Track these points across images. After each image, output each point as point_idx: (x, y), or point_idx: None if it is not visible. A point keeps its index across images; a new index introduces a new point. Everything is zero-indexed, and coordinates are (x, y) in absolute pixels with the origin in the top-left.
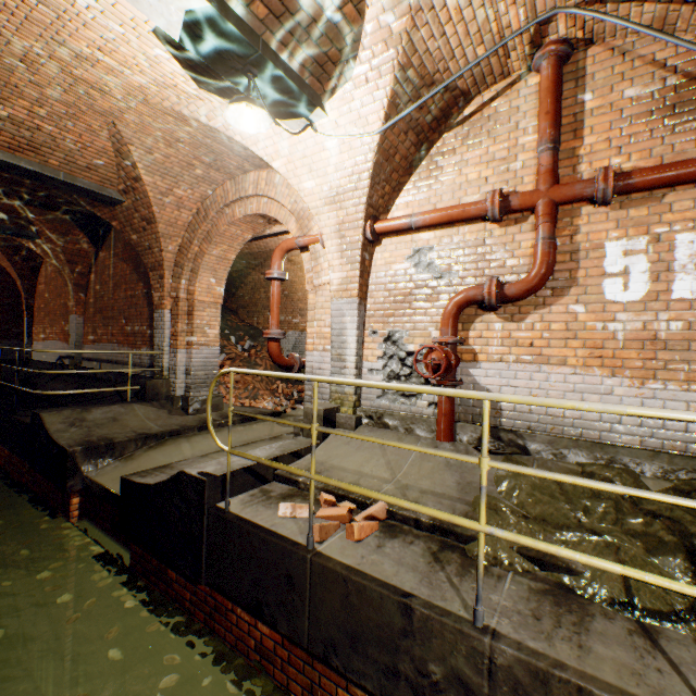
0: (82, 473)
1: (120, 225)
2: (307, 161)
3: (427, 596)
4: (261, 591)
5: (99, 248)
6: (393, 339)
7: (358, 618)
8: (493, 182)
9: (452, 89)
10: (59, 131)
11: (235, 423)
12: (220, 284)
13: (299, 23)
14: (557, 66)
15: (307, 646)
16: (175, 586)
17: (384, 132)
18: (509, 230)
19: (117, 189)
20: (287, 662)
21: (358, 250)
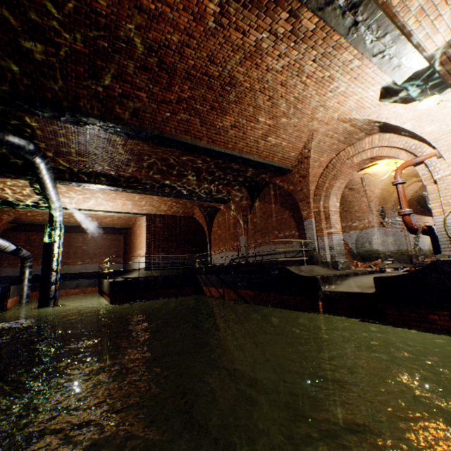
0: (321, 289)
1: (283, 184)
2: (429, 117)
3: None
4: None
5: (253, 202)
6: None
7: None
8: None
9: None
10: (287, 144)
11: (365, 274)
12: (337, 201)
13: None
14: None
15: None
16: (437, 323)
17: None
18: None
19: (291, 165)
20: None
21: None
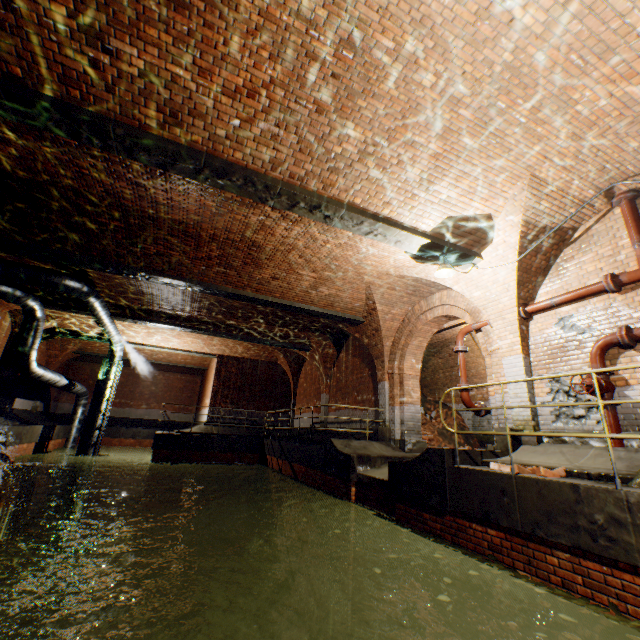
0: (356, 471)
1: (358, 335)
2: (473, 282)
3: (588, 484)
4: (486, 504)
5: (338, 351)
6: (555, 379)
7: (548, 501)
8: (606, 269)
9: (560, 229)
10: (345, 294)
11: None
12: (417, 363)
13: (465, 232)
14: (629, 203)
15: (520, 529)
16: (428, 523)
17: (519, 260)
18: (627, 295)
19: (361, 316)
20: (510, 549)
21: (516, 325)
